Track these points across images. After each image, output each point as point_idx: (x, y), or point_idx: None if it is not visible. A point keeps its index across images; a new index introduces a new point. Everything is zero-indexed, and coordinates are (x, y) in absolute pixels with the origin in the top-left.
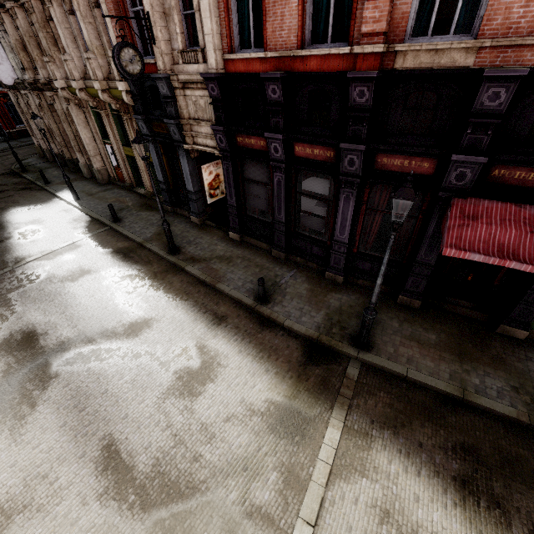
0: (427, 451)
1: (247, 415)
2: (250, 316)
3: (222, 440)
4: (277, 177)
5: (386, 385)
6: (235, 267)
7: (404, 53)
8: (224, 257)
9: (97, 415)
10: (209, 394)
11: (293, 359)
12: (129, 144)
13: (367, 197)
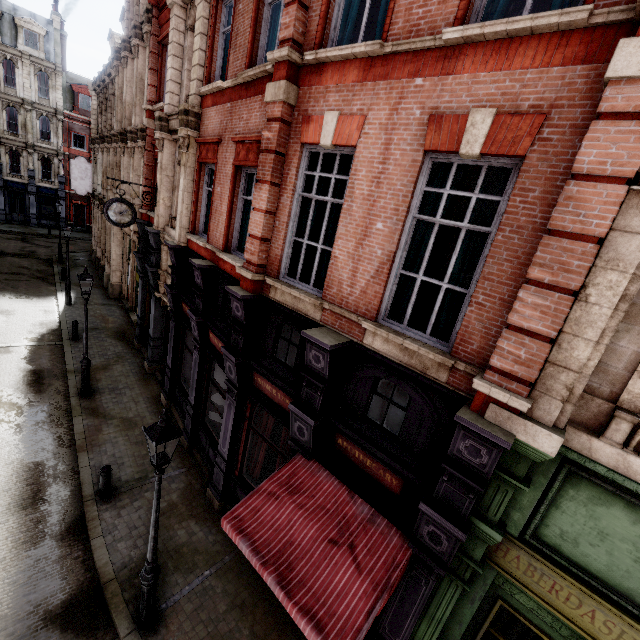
0: None
1: None
2: (71, 512)
3: None
4: (195, 355)
5: None
6: (125, 438)
7: (276, 287)
8: (128, 421)
9: None
10: None
11: (47, 603)
12: None
13: (250, 413)
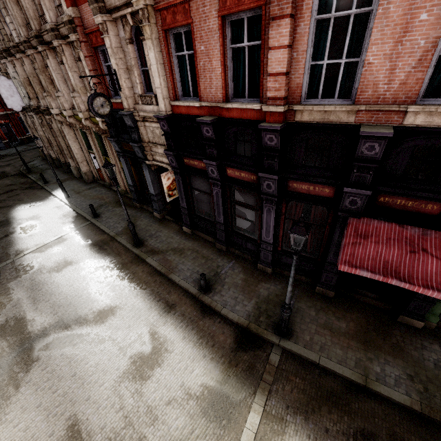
0: (332, 437)
1: (185, 399)
2: (195, 304)
3: (163, 423)
4: (215, 190)
5: (302, 371)
6: (186, 258)
7: (301, 111)
8: (178, 249)
9: (66, 397)
10: (155, 378)
11: (226, 345)
12: (108, 154)
13: (285, 210)
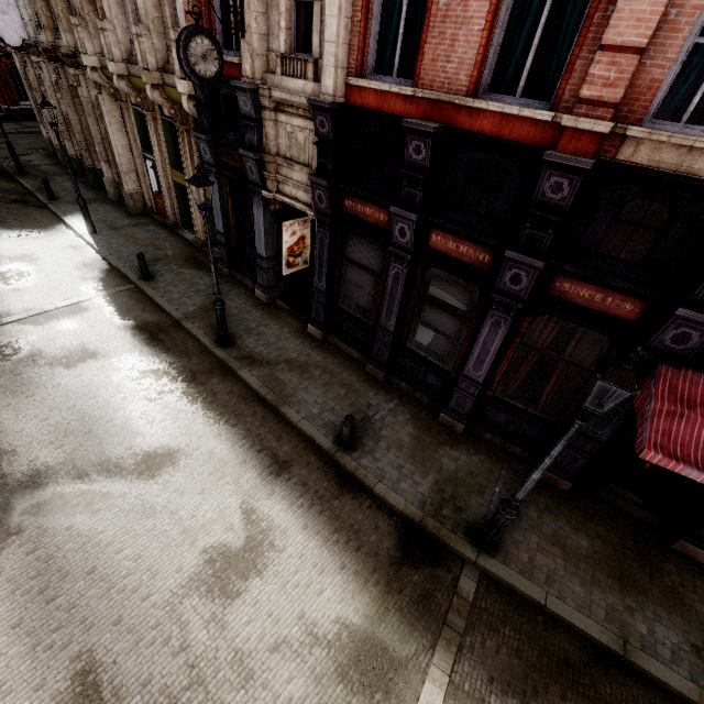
0: None
1: (306, 644)
2: (326, 467)
3: (263, 686)
4: (395, 269)
5: (514, 615)
6: (311, 382)
7: (637, 141)
8: (297, 363)
9: (73, 613)
10: (251, 597)
11: (382, 551)
12: (181, 167)
13: (526, 328)
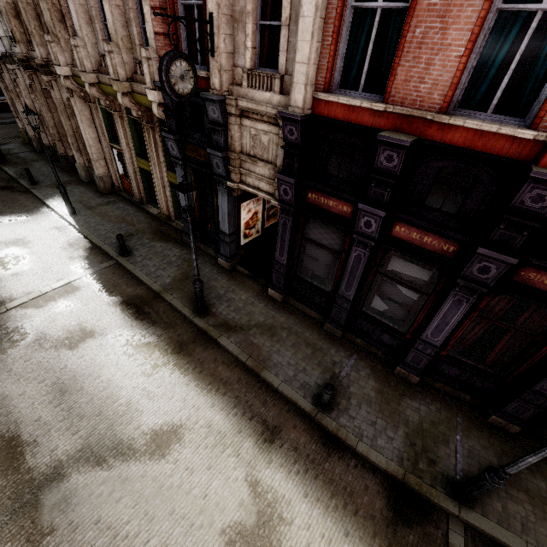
0: None
1: None
2: (310, 429)
3: None
4: (357, 252)
5: None
6: (281, 344)
7: None
8: (266, 326)
9: None
10: None
11: (376, 512)
12: (145, 155)
13: (484, 305)
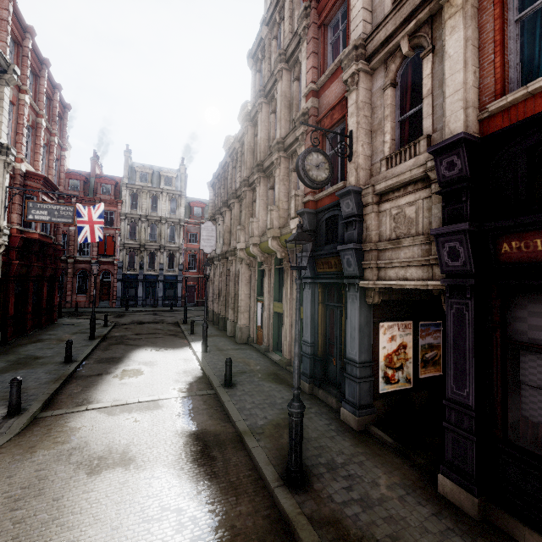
0: None
1: None
2: None
3: None
4: None
5: None
6: None
7: None
8: None
9: None
10: None
11: None
12: (281, 300)
13: None
